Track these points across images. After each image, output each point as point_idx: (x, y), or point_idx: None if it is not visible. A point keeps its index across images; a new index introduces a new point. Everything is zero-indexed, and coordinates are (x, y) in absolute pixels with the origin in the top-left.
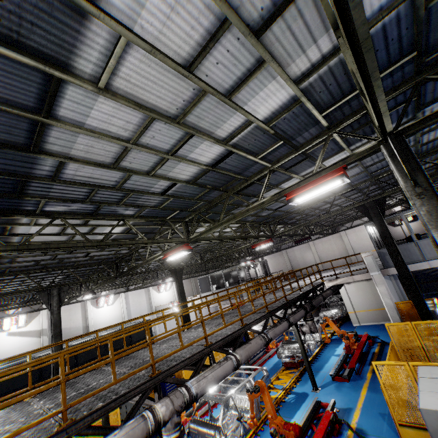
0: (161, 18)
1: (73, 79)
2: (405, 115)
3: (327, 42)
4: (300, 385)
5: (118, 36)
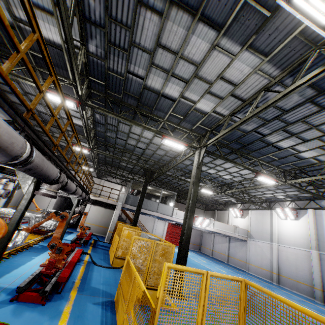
0: (238, 67)
1: (219, 37)
2: None
3: (227, 113)
4: (44, 243)
5: (234, 54)
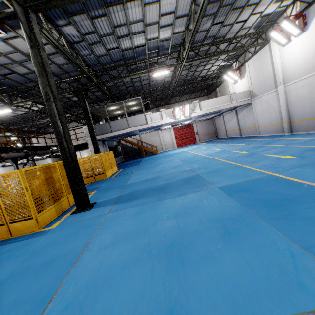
0: None
1: None
2: (62, 16)
3: None
4: None
5: None
